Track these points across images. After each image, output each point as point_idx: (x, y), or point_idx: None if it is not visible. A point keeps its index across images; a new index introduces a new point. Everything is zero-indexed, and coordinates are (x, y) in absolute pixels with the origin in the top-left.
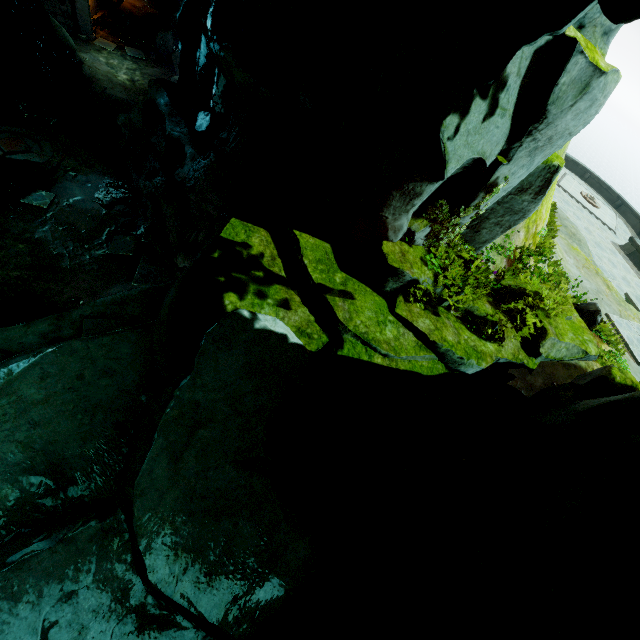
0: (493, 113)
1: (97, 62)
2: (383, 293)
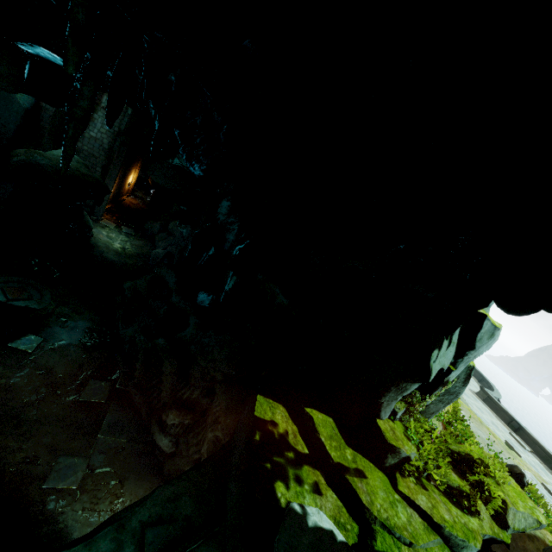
0: (450, 345)
1: (100, 234)
2: (383, 468)
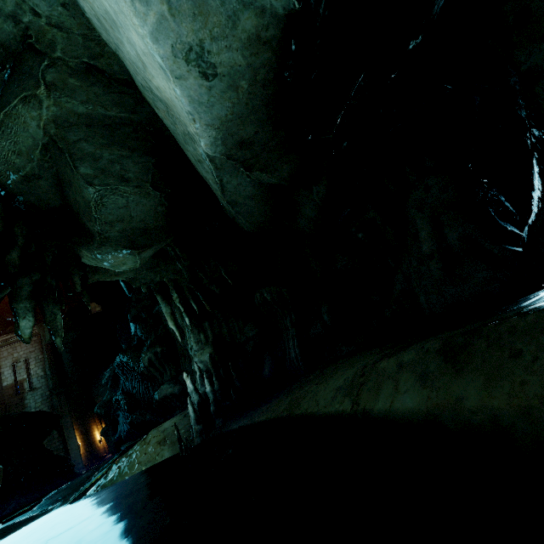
0: None
1: None
2: None
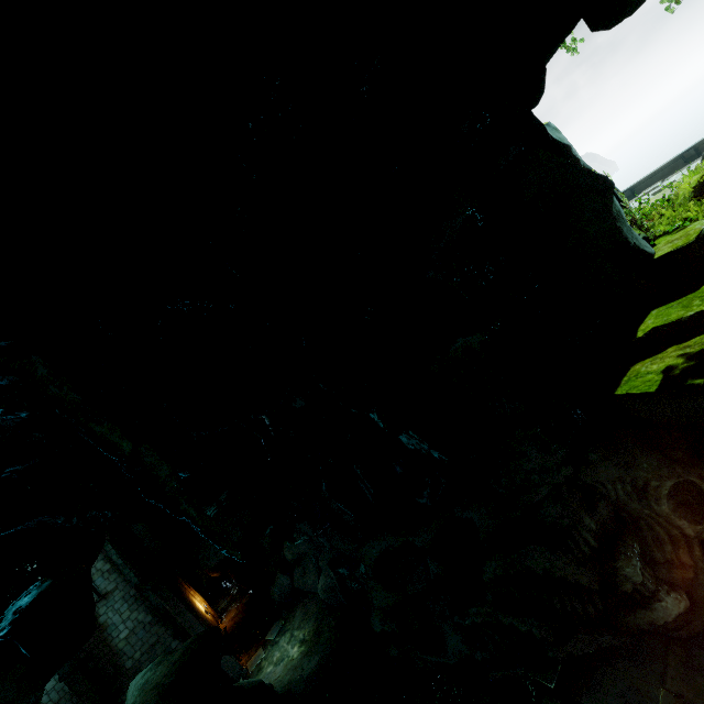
0: None
1: (270, 676)
2: None
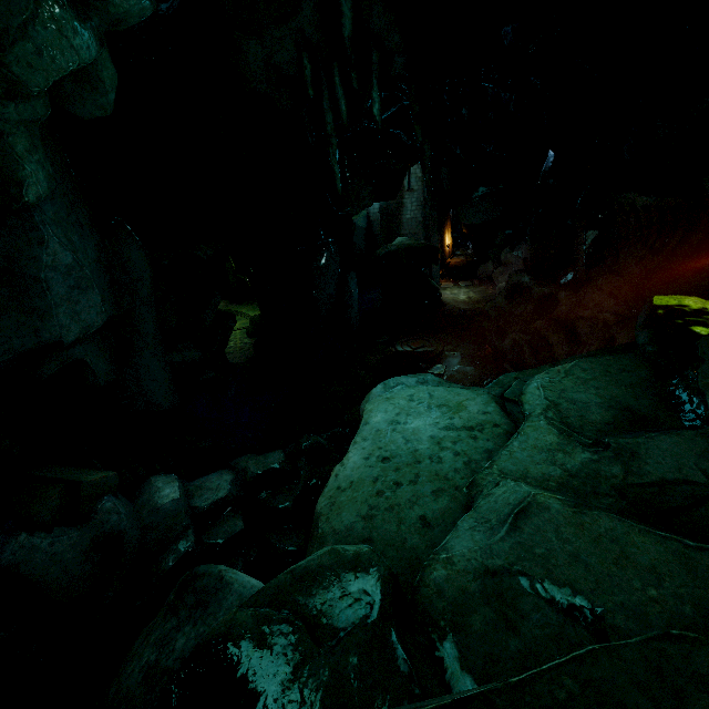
0: None
1: (445, 295)
2: None
